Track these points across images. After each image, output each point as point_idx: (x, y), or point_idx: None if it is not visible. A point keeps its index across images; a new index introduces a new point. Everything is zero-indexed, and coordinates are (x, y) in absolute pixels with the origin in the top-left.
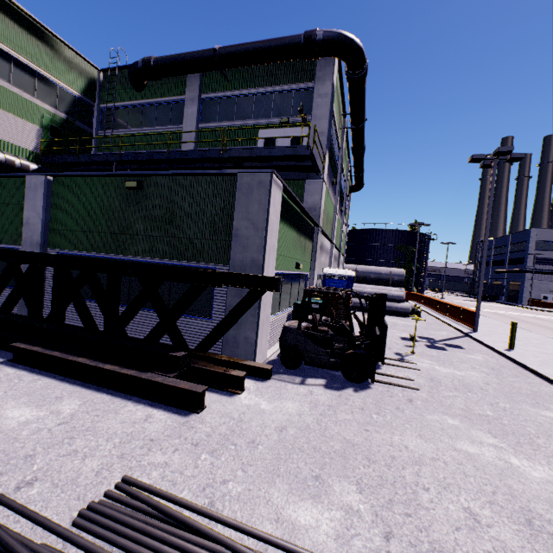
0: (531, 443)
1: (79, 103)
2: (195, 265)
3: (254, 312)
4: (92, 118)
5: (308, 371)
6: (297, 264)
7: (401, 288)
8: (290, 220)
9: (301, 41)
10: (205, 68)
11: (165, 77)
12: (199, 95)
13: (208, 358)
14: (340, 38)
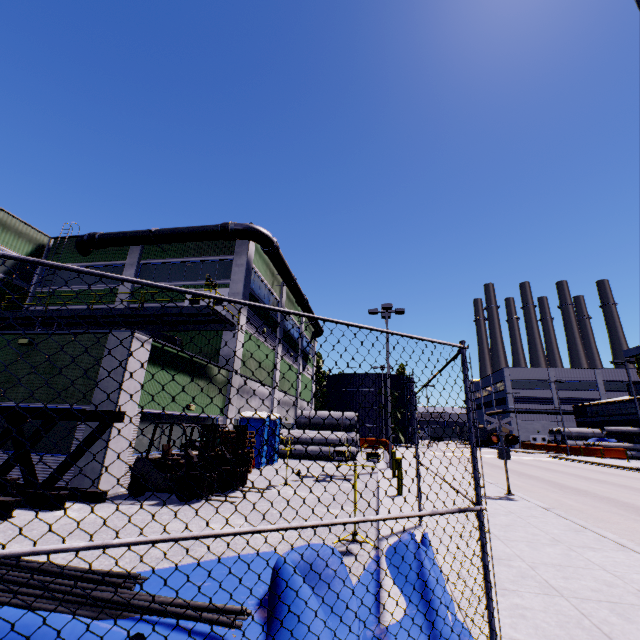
0: (272, 522)
1: (22, 264)
2: (66, 407)
3: (104, 443)
4: (34, 277)
5: (151, 497)
6: (188, 406)
7: (353, 432)
8: (176, 367)
9: (218, 229)
10: (143, 243)
11: (108, 247)
12: (138, 261)
13: (53, 489)
14: (247, 229)
